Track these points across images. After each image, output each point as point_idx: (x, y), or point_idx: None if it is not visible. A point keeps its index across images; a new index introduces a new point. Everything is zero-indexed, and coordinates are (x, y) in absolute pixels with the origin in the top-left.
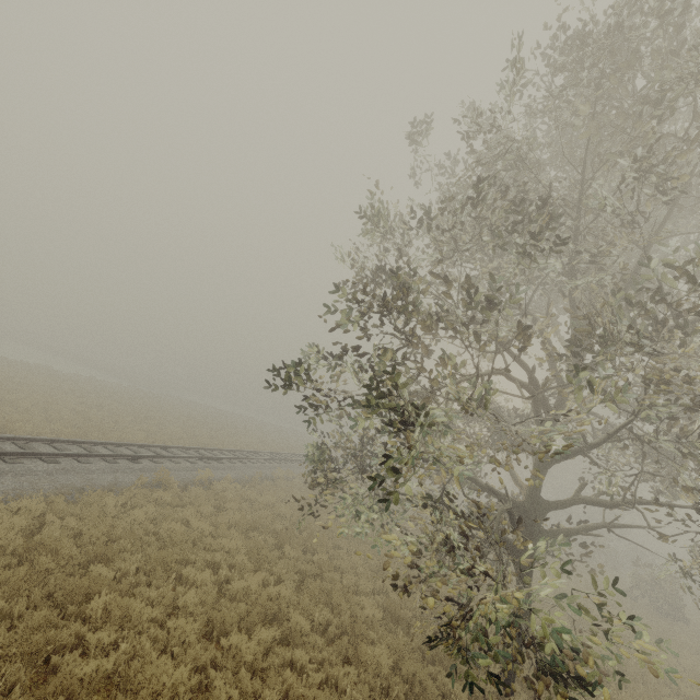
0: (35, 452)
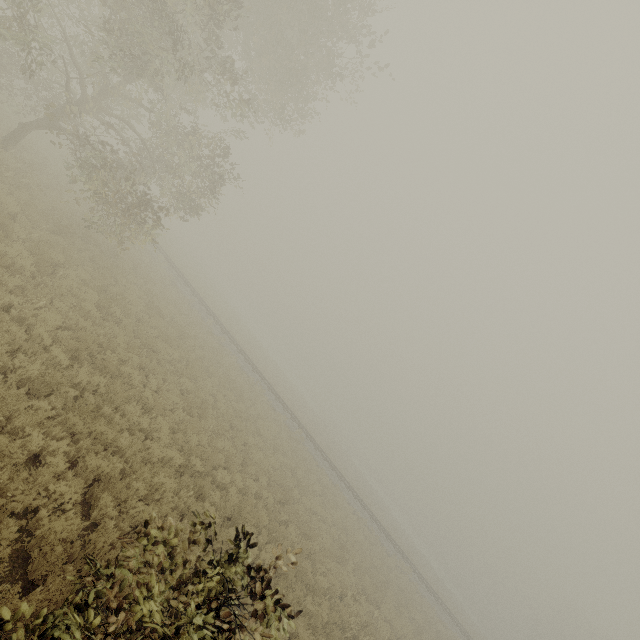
0: None
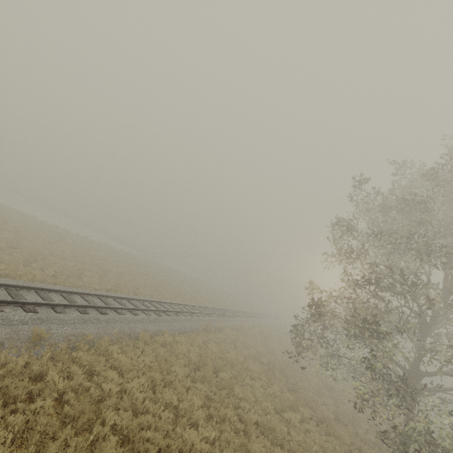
0: (163, 310)
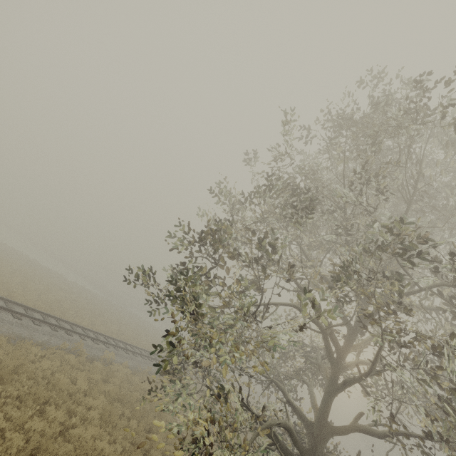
0: (11, 309)
